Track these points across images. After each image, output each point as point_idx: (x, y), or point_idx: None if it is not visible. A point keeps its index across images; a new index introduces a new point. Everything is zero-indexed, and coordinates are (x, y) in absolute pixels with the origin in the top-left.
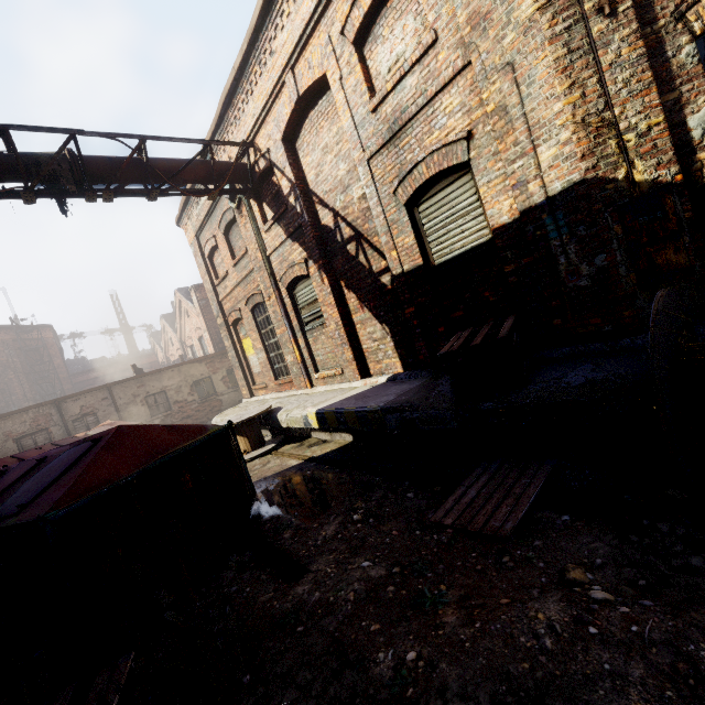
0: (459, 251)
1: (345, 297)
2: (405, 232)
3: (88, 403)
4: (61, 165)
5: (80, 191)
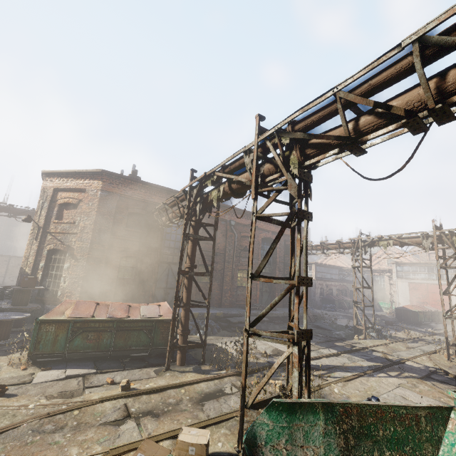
0: None
1: None
2: None
3: None
4: None
5: None
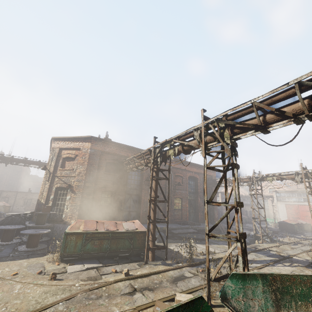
0: None
1: None
2: None
3: (9, 194)
4: (9, 159)
5: (10, 163)
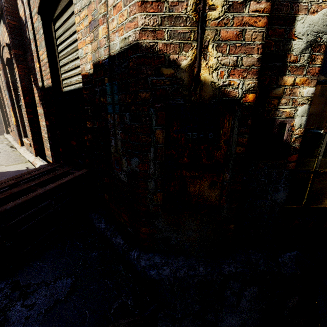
0: (73, 87)
1: (33, 90)
2: (42, 47)
3: None
4: None
5: None
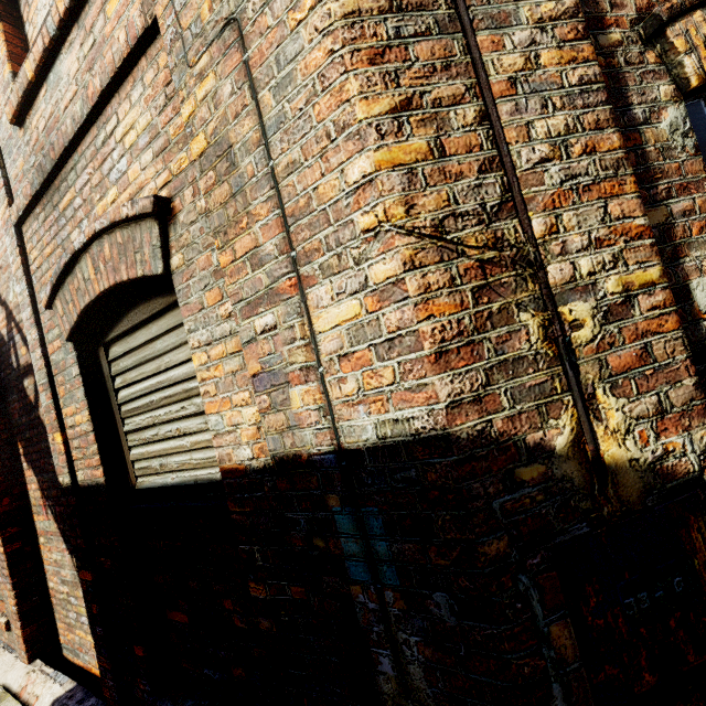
0: (175, 478)
1: (24, 476)
2: (76, 400)
3: None
4: None
5: None
